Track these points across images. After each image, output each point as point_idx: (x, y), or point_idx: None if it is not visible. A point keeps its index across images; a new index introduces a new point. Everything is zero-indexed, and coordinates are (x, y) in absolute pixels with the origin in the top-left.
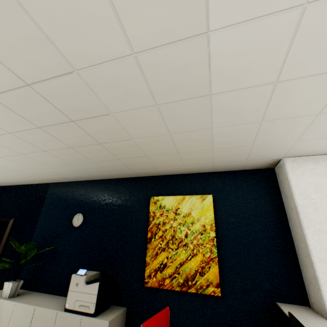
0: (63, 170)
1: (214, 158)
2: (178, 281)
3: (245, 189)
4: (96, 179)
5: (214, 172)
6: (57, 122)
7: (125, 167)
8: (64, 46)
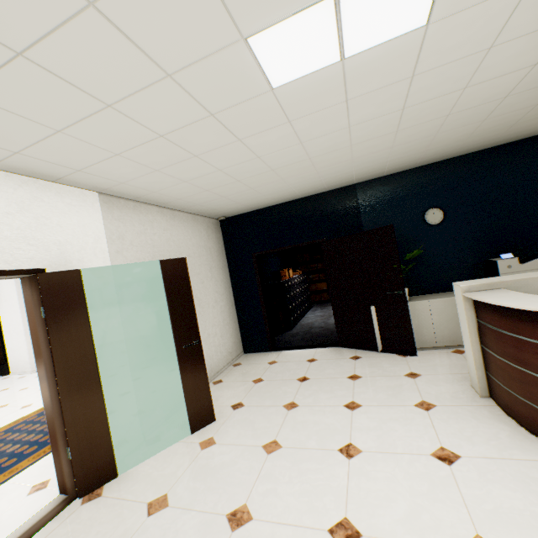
0: (426, 154)
1: None
2: None
3: None
4: (440, 161)
5: None
6: None
7: None
8: None
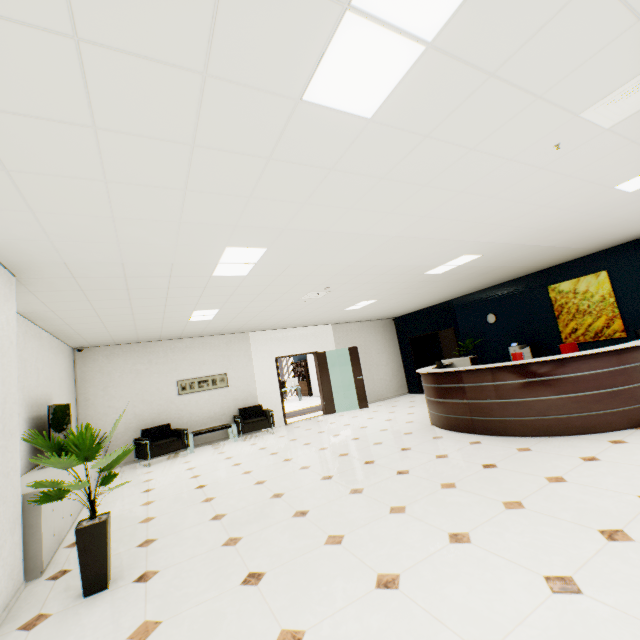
0: (467, 290)
1: (591, 248)
2: (589, 336)
3: (638, 257)
4: (491, 286)
5: (603, 250)
6: (476, 276)
7: (516, 274)
8: (489, 264)
